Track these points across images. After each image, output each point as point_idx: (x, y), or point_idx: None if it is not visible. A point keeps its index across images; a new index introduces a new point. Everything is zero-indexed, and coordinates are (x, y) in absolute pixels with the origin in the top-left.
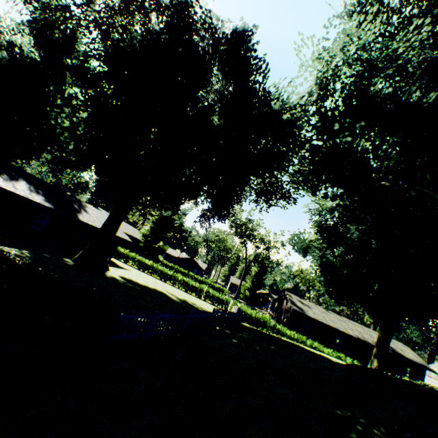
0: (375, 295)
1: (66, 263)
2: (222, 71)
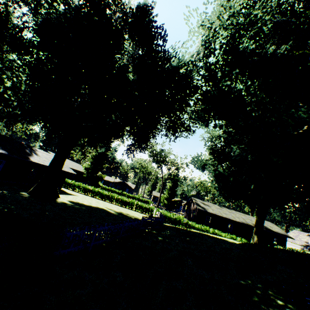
0: (252, 193)
1: (22, 195)
2: (132, 38)
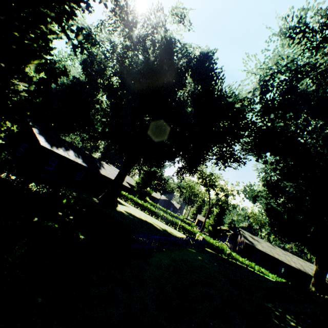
0: (312, 236)
1: (94, 201)
2: (192, 78)
